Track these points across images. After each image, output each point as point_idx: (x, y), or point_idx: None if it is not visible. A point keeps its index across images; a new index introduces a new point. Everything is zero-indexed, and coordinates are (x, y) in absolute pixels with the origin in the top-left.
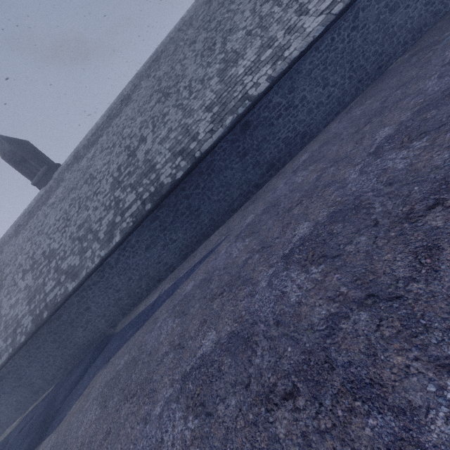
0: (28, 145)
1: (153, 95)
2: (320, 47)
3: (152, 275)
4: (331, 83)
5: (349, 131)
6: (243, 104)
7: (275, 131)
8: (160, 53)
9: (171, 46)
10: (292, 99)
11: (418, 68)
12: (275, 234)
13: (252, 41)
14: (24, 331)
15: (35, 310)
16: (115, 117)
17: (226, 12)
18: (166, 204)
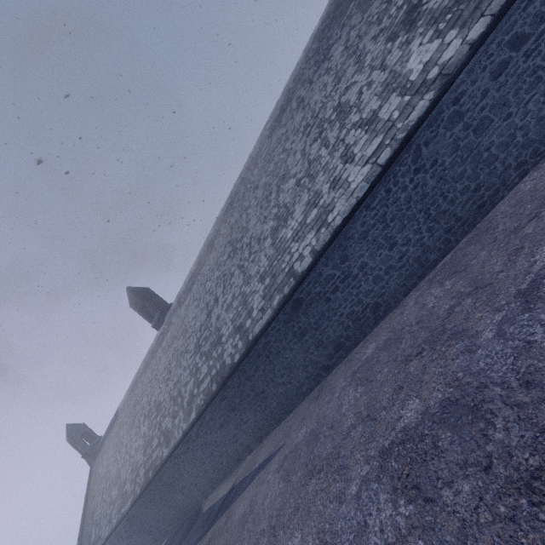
0: (147, 292)
1: (226, 247)
2: (372, 204)
3: (231, 453)
4: (400, 241)
5: (405, 346)
6: (289, 282)
7: (335, 306)
8: (234, 195)
9: (242, 188)
10: (348, 268)
11: (505, 256)
12: (286, 514)
13: (300, 195)
14: (139, 483)
15: (146, 464)
16: (203, 264)
17: (281, 151)
18: (231, 385)
